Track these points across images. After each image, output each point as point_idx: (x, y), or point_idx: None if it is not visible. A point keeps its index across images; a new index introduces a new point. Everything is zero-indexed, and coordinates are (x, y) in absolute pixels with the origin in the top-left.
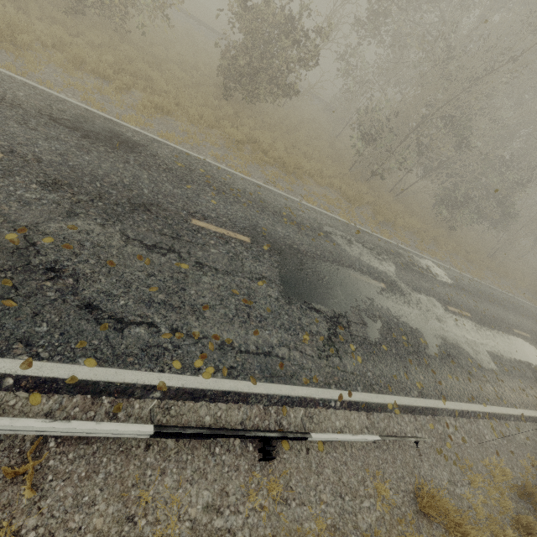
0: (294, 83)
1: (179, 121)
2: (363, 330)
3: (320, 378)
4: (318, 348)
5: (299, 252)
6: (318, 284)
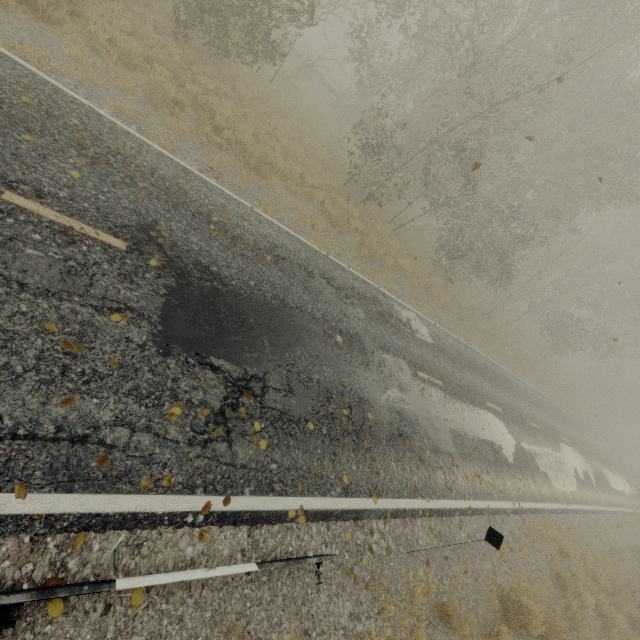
0: (279, 43)
1: (68, 39)
2: (286, 400)
3: (180, 478)
4: (194, 428)
5: (218, 278)
6: (232, 329)
